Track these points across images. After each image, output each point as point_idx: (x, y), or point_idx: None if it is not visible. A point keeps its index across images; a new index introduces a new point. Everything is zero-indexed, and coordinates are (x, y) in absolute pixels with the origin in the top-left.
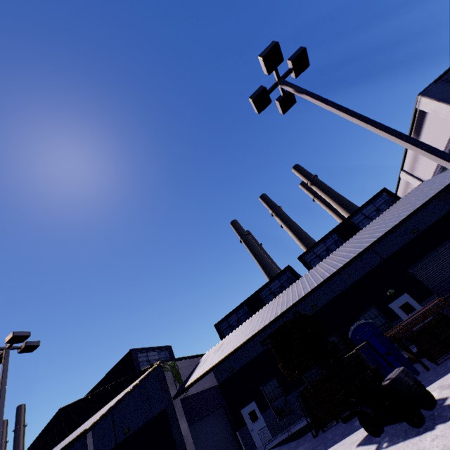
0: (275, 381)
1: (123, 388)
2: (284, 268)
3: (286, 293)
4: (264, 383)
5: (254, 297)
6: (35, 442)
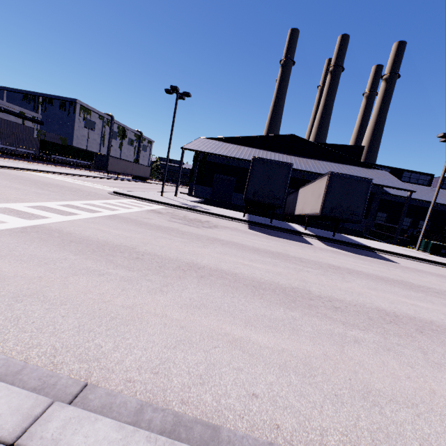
0: (386, 215)
1: (351, 163)
2: (430, 174)
3: (443, 194)
4: (381, 212)
5: (399, 170)
6: (263, 137)
